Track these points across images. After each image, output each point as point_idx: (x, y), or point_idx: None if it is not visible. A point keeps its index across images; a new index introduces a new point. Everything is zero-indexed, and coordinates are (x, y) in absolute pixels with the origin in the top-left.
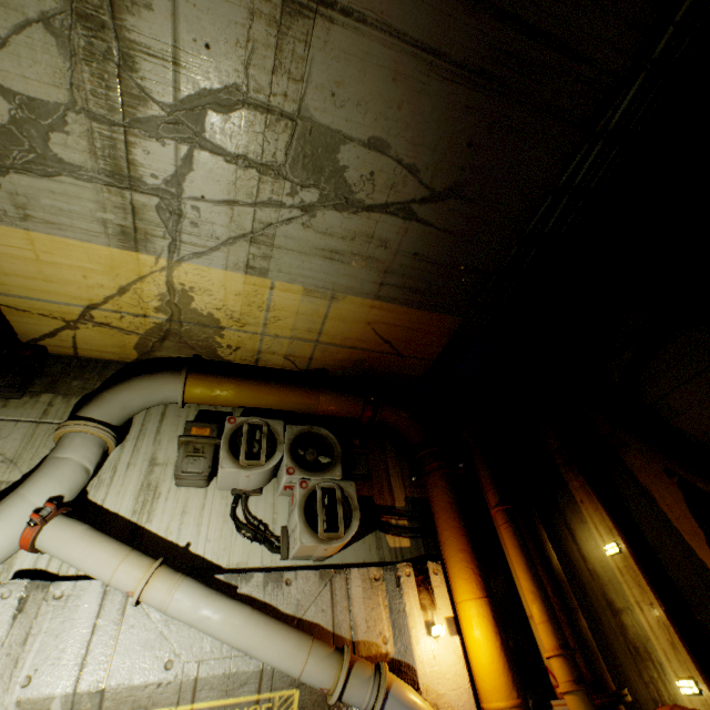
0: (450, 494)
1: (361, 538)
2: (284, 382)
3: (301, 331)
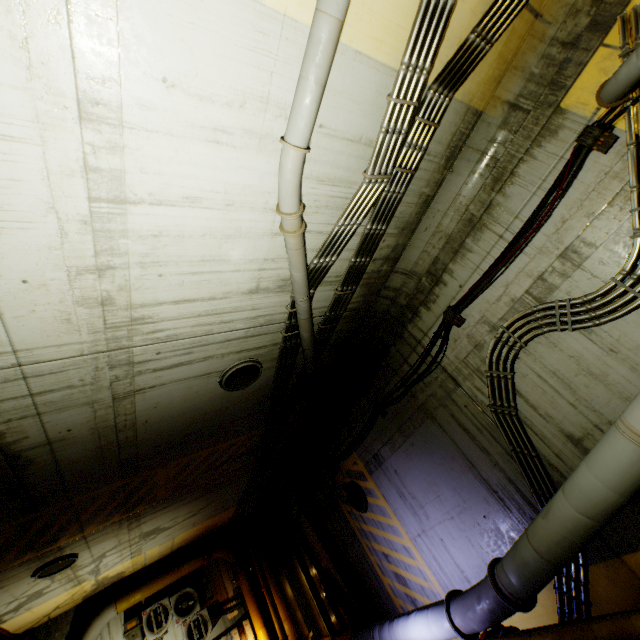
0: (248, 585)
1: (216, 623)
2: (163, 573)
3: (163, 549)
